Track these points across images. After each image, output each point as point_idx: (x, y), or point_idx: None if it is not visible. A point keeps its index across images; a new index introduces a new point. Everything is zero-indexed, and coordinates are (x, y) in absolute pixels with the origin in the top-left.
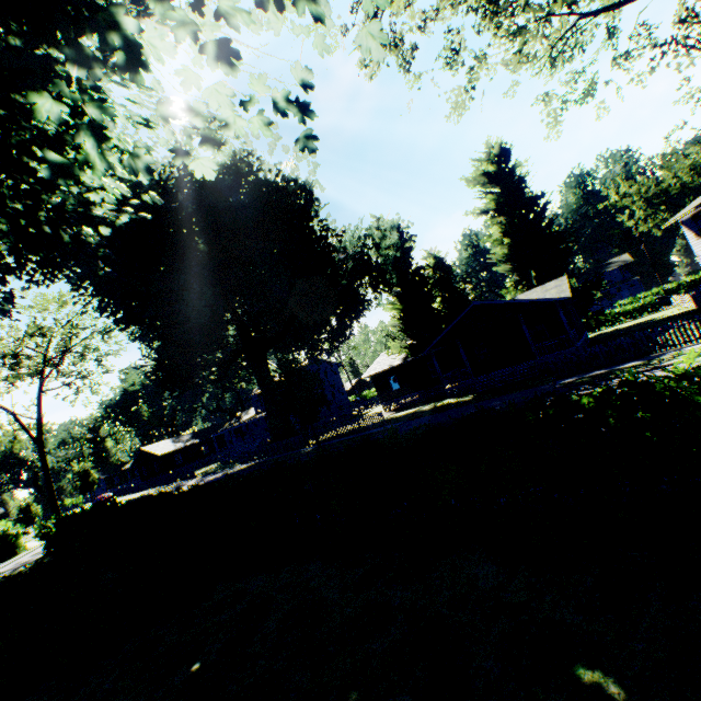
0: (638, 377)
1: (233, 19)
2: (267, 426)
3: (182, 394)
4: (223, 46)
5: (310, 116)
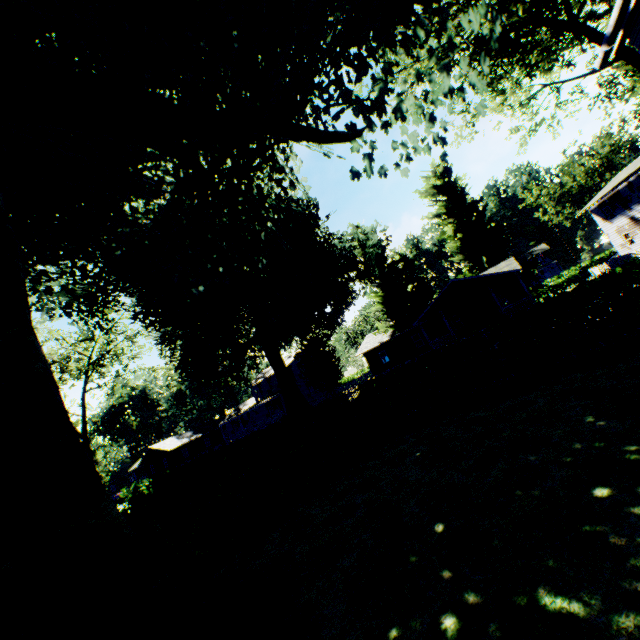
0: (636, 261)
1: (436, 103)
2: (268, 412)
3: (208, 382)
4: (431, 115)
5: (446, 145)
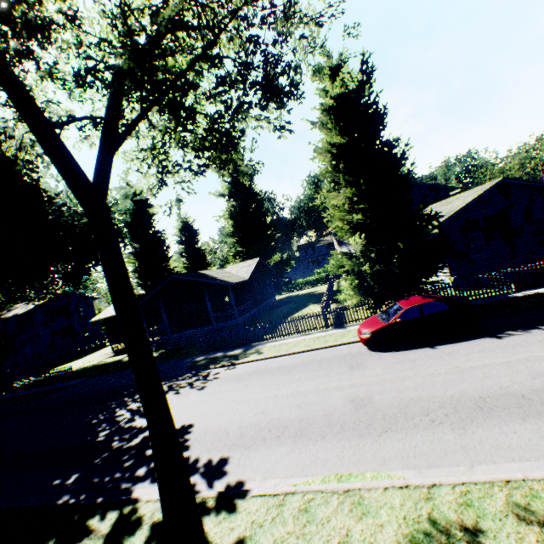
0: None
1: None
2: None
3: None
4: None
5: None
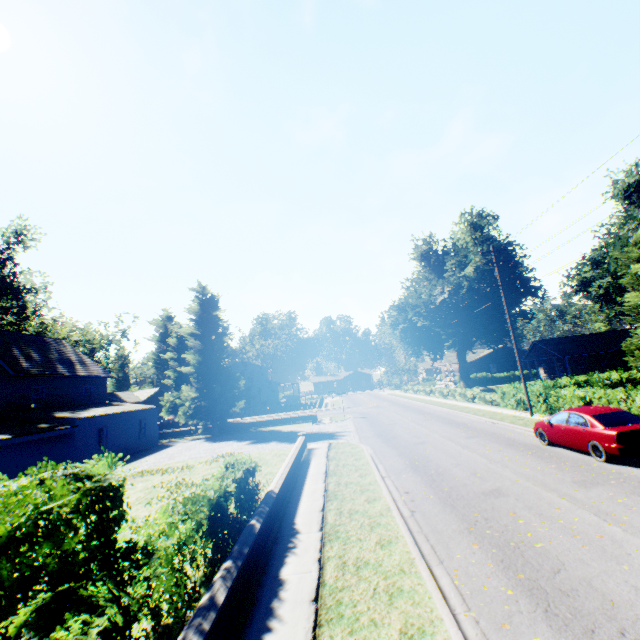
0: None
1: None
2: None
3: None
4: None
5: None
